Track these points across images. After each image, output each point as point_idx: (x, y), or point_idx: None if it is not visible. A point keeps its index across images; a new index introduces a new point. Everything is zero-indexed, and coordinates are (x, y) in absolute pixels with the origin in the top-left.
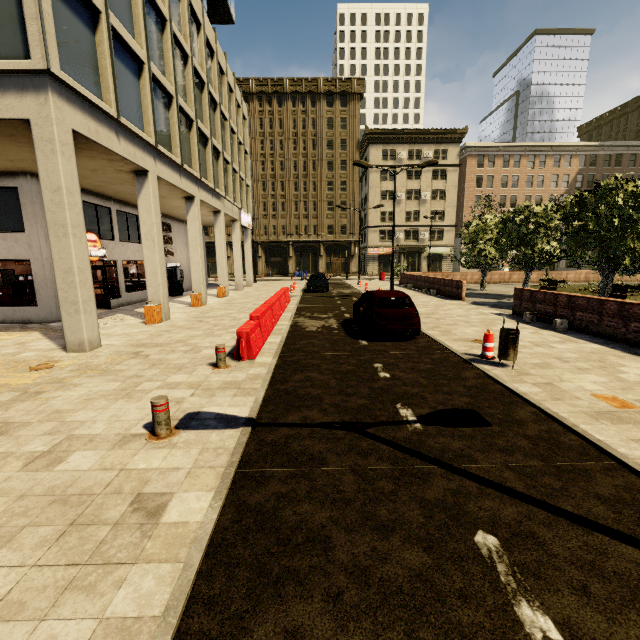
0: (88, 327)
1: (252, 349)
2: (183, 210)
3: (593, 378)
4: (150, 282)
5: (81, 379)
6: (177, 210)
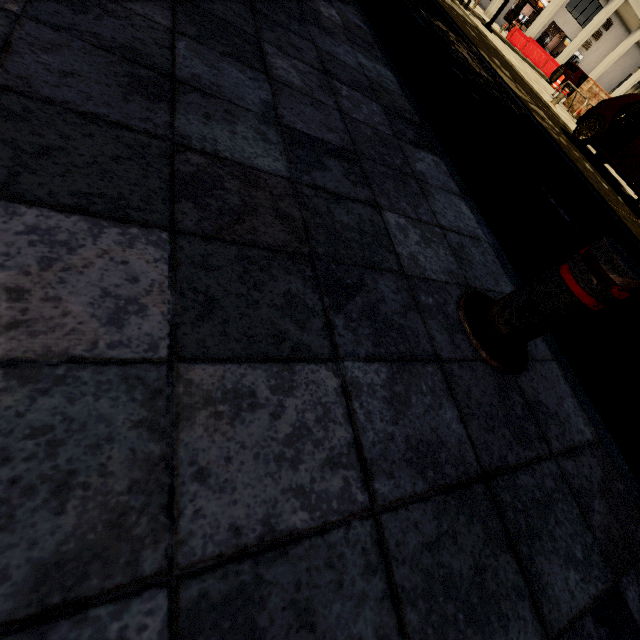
0: (495, 8)
1: (512, 37)
2: (625, 12)
3: (552, 89)
4: (535, 22)
5: (477, 9)
6: (622, 10)
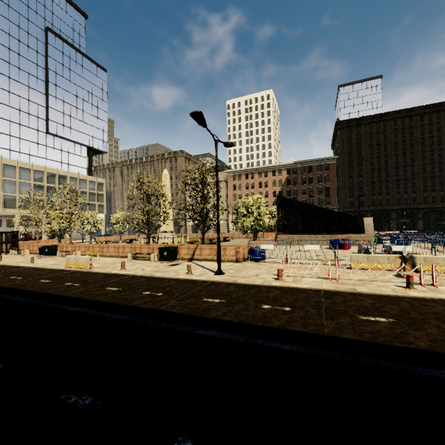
0: None
1: None
2: None
3: None
4: None
5: None
6: None
